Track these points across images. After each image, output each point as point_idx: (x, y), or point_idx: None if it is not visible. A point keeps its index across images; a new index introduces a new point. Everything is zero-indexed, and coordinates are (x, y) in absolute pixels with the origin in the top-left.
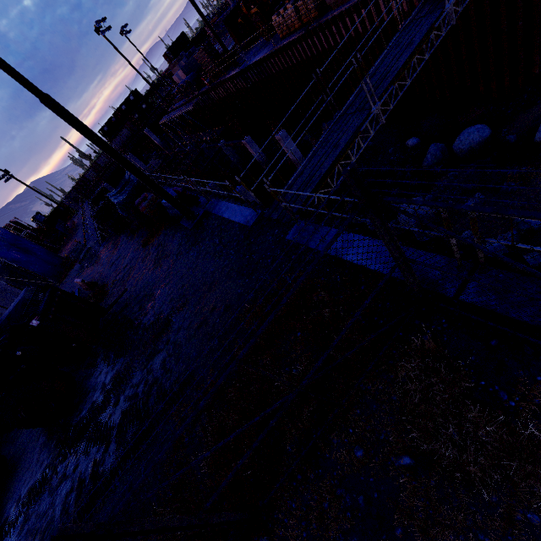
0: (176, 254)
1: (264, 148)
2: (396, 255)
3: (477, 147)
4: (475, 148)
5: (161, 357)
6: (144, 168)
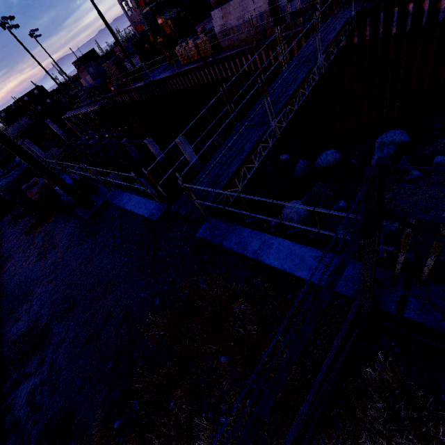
0: (66, 245)
1: (163, 149)
2: (372, 280)
3: (332, 165)
4: (331, 166)
5: (30, 386)
6: (41, 155)
